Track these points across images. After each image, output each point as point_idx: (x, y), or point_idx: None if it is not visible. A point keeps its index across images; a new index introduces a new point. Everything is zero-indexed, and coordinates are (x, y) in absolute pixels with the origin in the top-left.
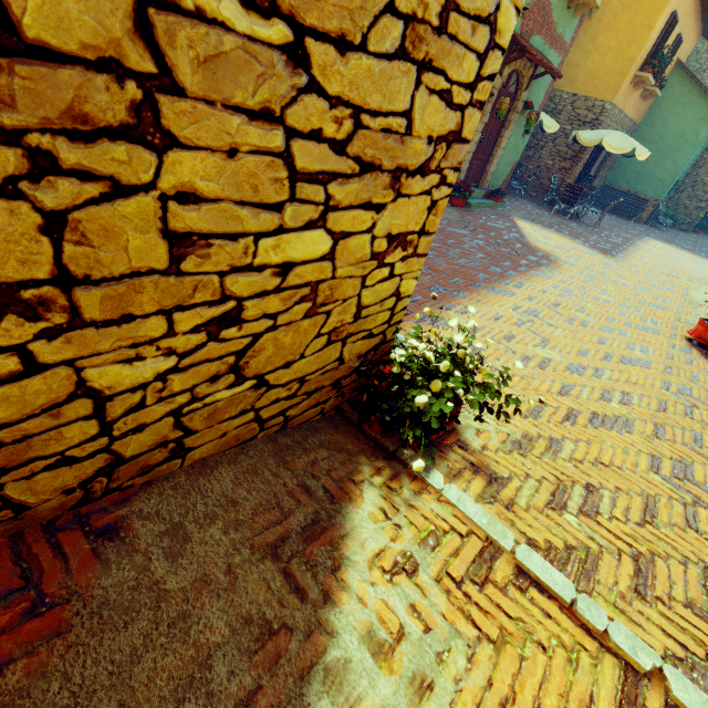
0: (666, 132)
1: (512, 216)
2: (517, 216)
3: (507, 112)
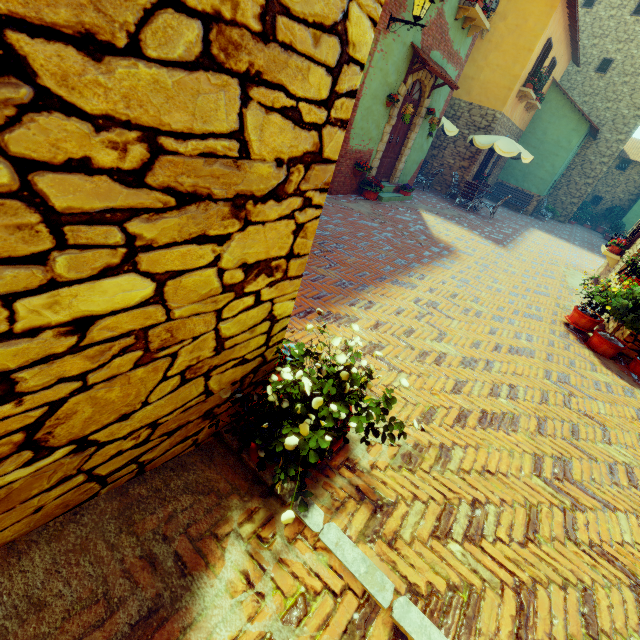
0: (545, 139)
1: (419, 209)
2: (423, 209)
3: (412, 116)
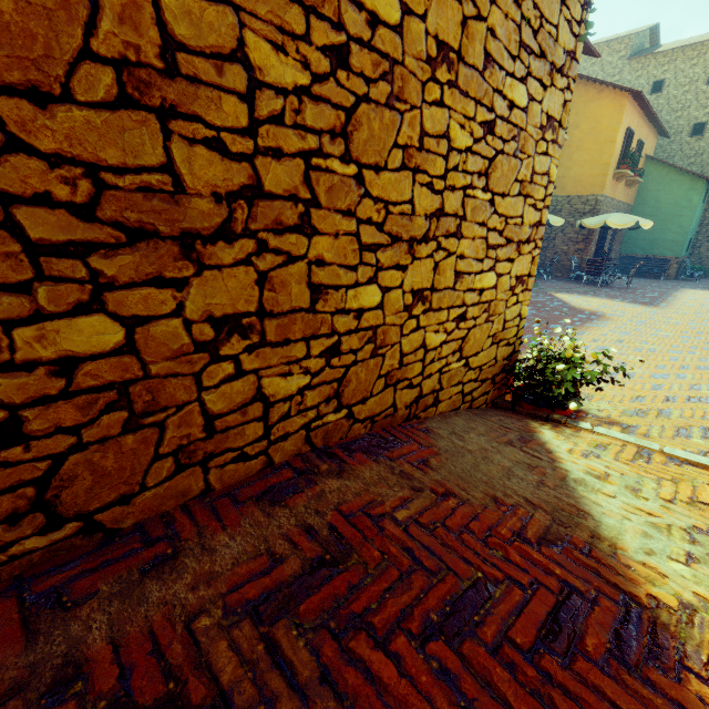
0: (660, 205)
1: (548, 291)
2: (552, 291)
3: None
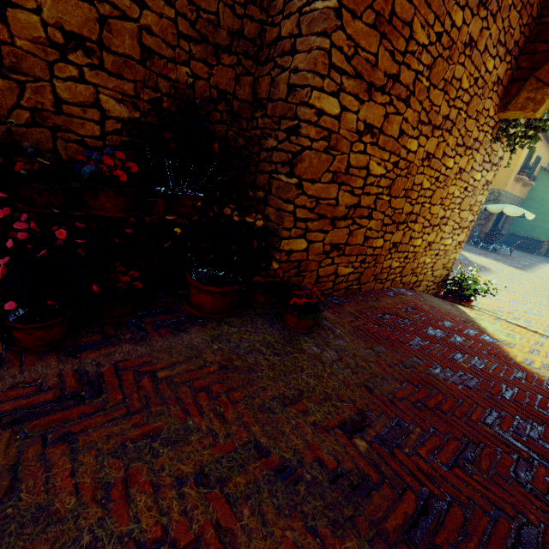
0: (544, 202)
1: None
2: None
3: None
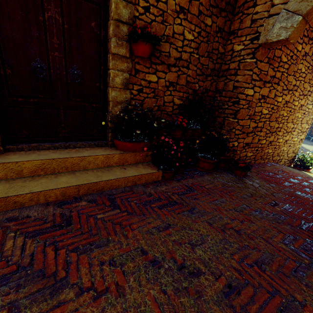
0: None
1: None
2: None
3: None
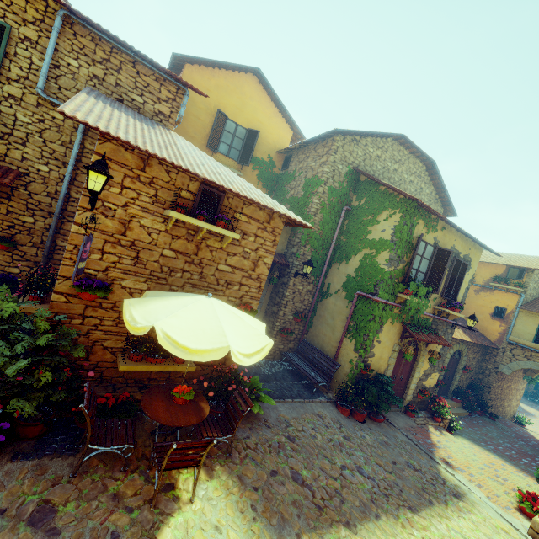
0: None
1: None
2: None
3: None
